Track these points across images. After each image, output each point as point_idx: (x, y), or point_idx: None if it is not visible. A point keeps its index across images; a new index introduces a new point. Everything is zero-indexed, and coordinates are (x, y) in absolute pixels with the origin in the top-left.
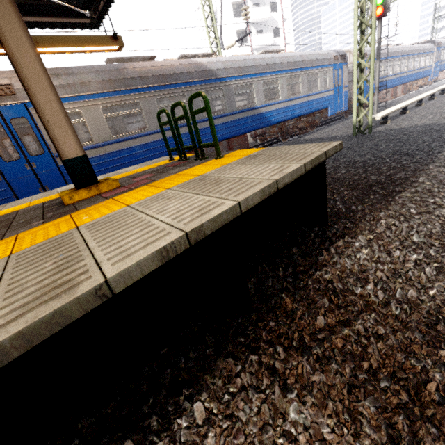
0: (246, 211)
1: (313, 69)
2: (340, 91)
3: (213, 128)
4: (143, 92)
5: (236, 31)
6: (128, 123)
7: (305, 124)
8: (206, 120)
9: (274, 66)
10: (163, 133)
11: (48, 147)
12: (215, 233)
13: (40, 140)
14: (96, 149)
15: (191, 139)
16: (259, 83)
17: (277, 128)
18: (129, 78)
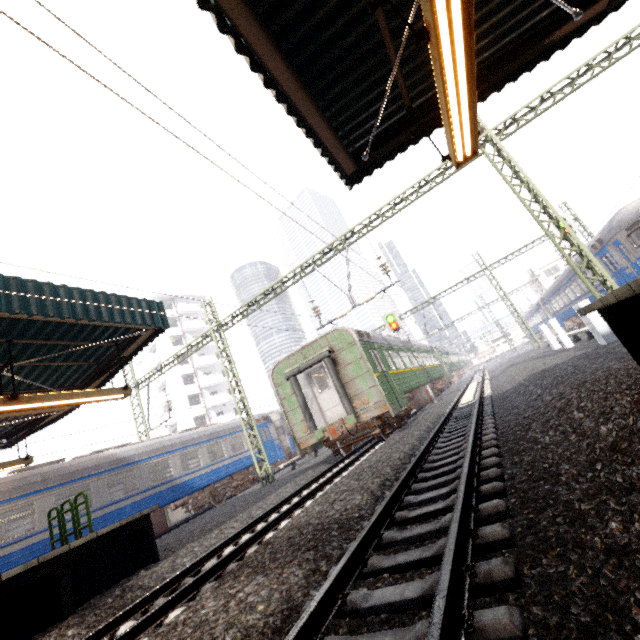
0: (77, 551)
1: (236, 433)
2: (271, 444)
3: (88, 513)
4: (42, 492)
5: (186, 396)
6: (11, 529)
7: (240, 481)
8: (112, 504)
9: (192, 440)
10: (50, 527)
11: None
12: (55, 562)
13: None
14: None
15: (73, 525)
16: (176, 457)
17: (208, 493)
18: (30, 483)
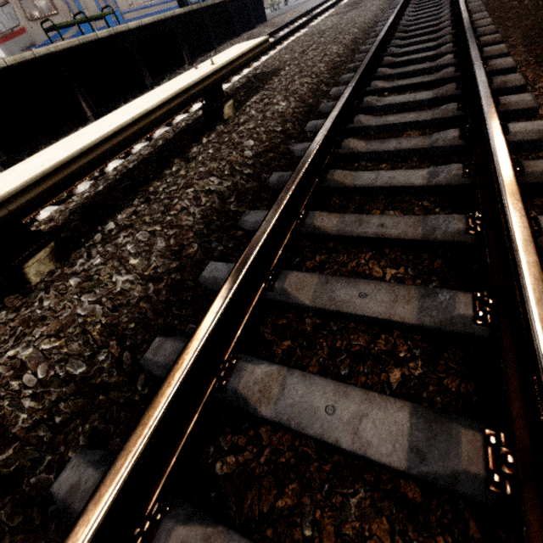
0: None
1: None
2: None
3: None
4: None
5: None
6: None
7: None
8: None
9: None
10: None
11: (117, 6)
12: None
13: (113, 1)
14: (137, 12)
15: None
16: None
17: None
18: None
